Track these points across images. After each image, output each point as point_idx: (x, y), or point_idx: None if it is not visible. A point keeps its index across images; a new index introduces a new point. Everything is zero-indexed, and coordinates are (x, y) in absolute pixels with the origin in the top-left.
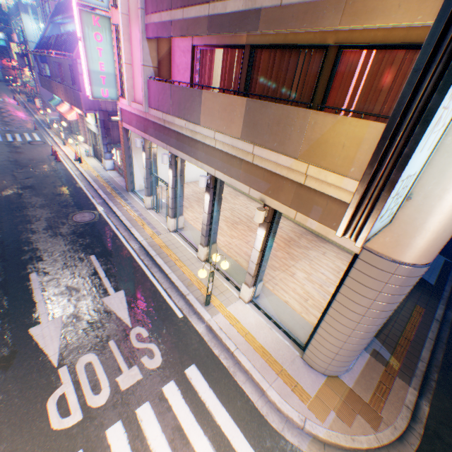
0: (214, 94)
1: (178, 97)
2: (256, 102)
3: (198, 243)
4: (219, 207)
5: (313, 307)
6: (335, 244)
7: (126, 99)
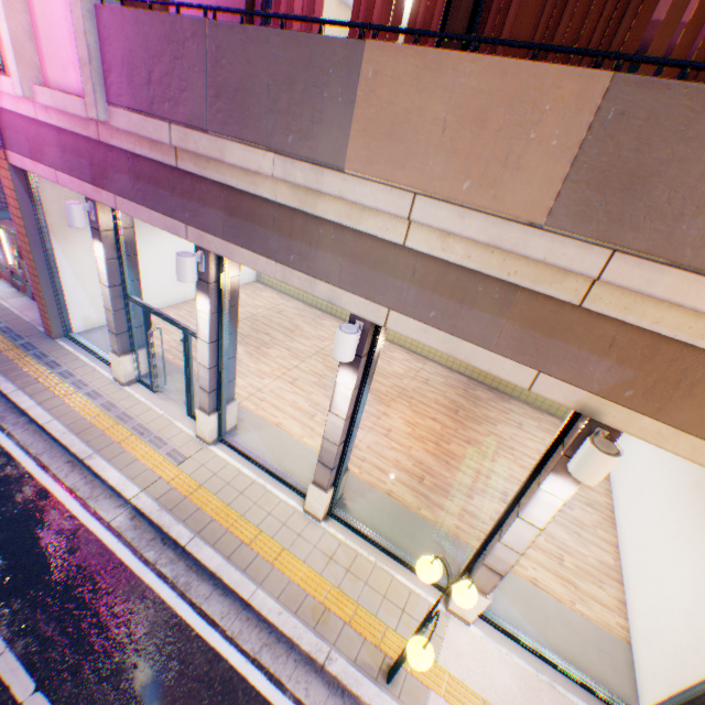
0: (427, 55)
1: (240, 66)
2: (667, 87)
3: (287, 462)
4: (365, 393)
5: (580, 573)
6: (526, 399)
7: (8, 75)
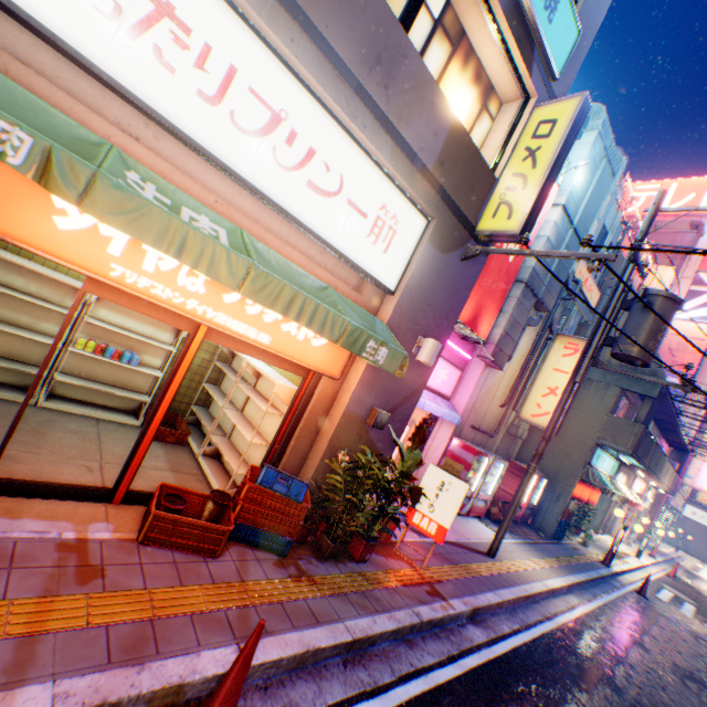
0: None
1: None
2: None
3: None
4: None
5: None
6: None
7: None
